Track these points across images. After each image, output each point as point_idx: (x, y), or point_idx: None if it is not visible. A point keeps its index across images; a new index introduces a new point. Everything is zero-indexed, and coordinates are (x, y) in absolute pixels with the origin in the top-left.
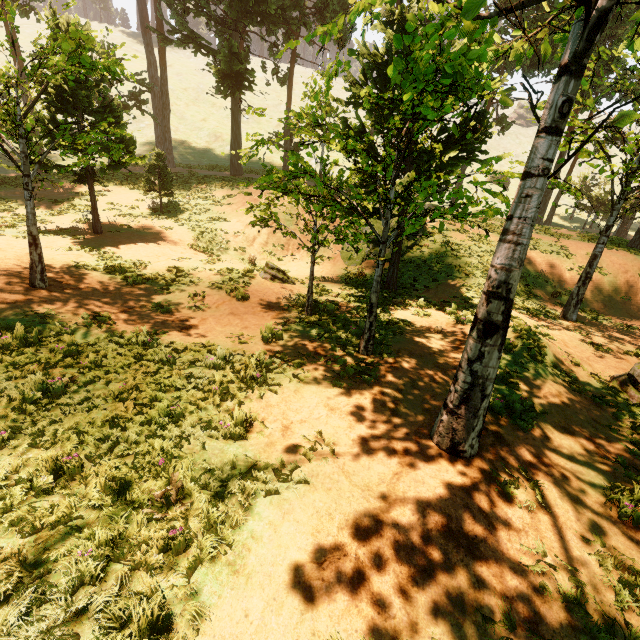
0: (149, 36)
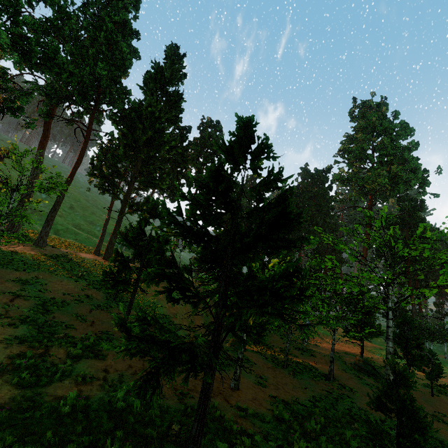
0: (44, 151)
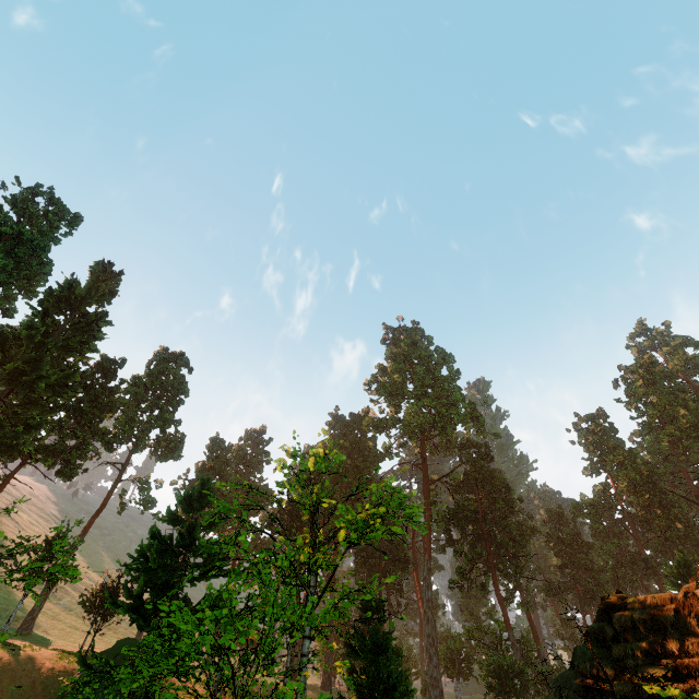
0: None
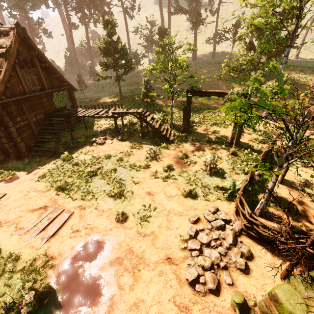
0: (162, 10)
